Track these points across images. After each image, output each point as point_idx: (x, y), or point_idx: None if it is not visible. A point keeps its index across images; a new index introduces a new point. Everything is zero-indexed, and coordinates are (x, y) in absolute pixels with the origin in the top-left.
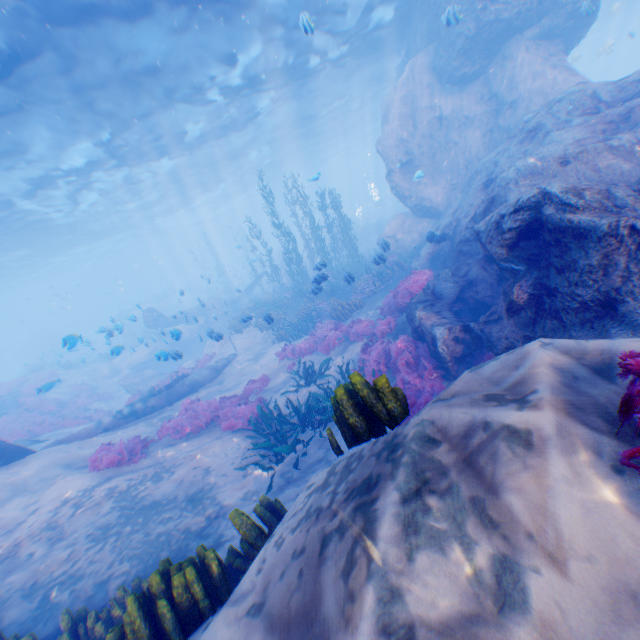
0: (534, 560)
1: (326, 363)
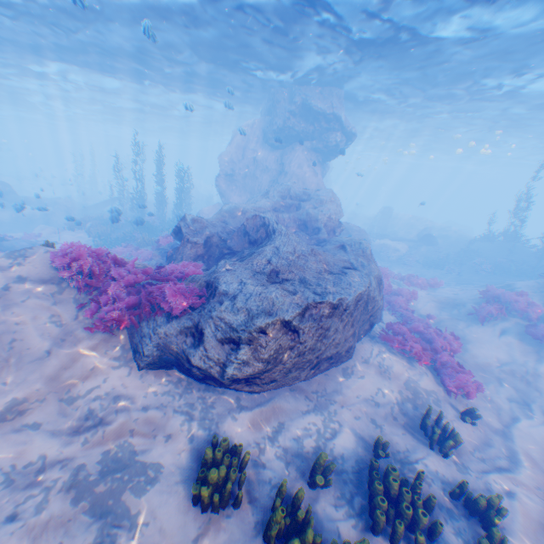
0: (27, 264)
1: None
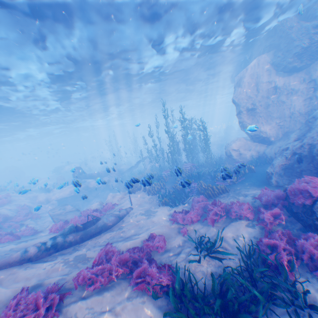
0: None
1: (222, 237)
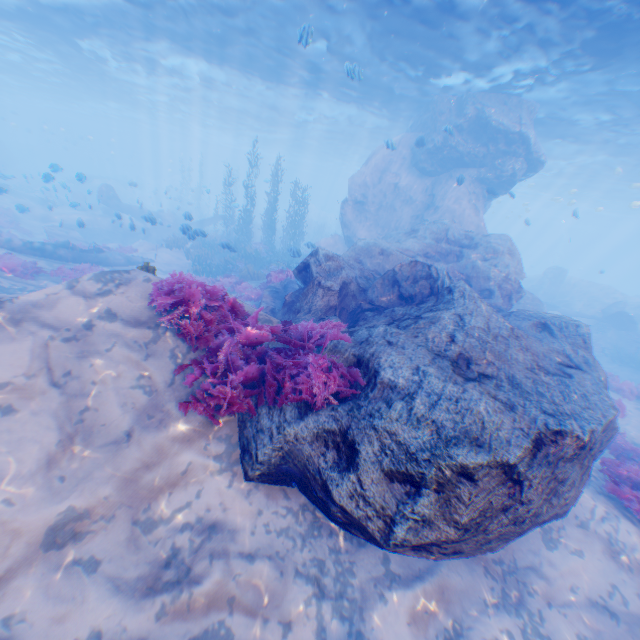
0: (119, 294)
1: None
